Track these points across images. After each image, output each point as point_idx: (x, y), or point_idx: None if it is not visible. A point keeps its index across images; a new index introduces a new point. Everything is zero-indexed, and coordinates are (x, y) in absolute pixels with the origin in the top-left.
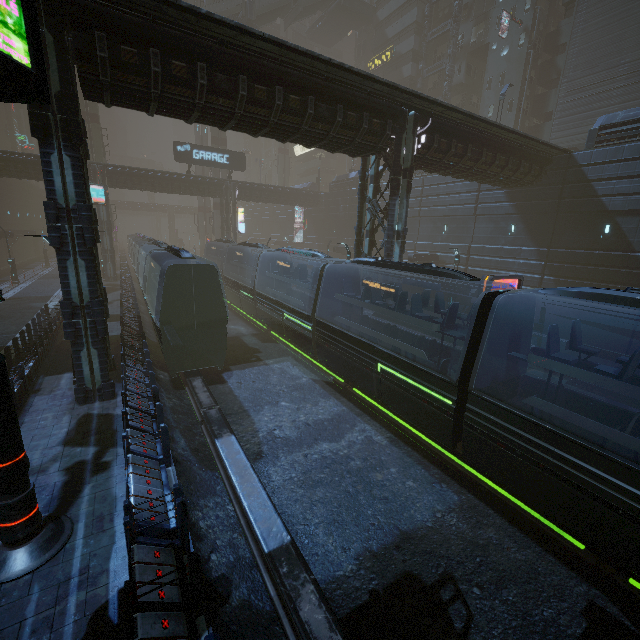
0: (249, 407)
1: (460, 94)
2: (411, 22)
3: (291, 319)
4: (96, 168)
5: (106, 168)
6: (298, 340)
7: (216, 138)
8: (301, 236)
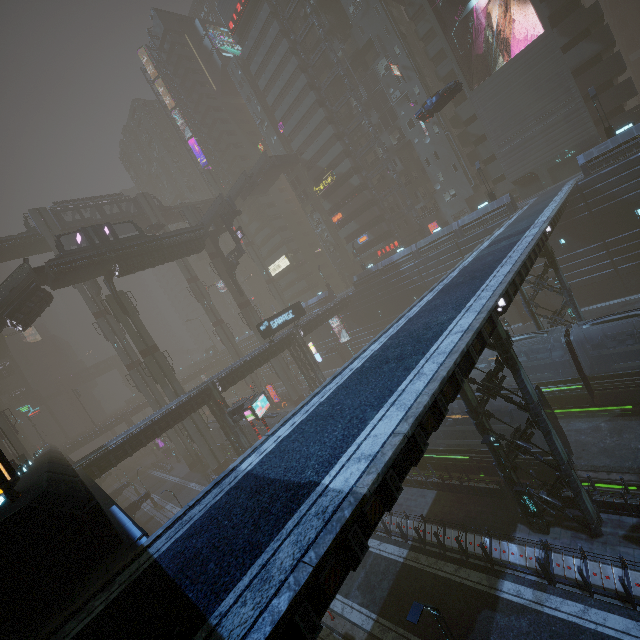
0: (634, 464)
1: (402, 176)
2: (339, 152)
3: (543, 391)
4: (209, 385)
5: (218, 380)
6: (561, 402)
7: (242, 303)
8: (343, 335)
